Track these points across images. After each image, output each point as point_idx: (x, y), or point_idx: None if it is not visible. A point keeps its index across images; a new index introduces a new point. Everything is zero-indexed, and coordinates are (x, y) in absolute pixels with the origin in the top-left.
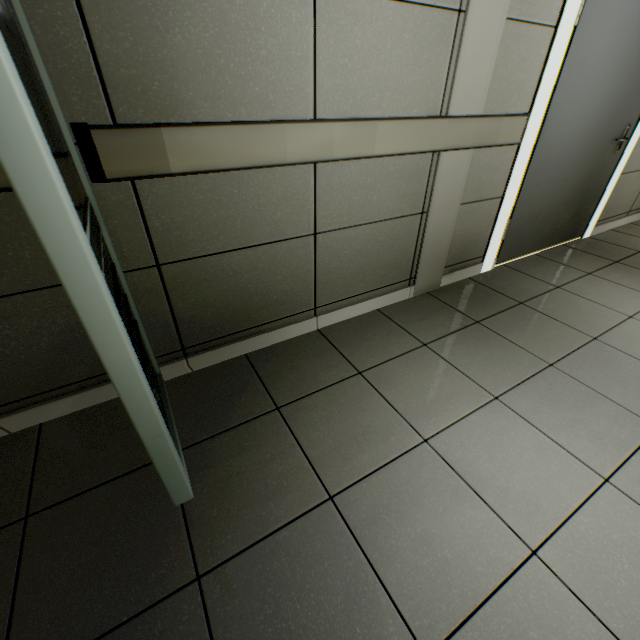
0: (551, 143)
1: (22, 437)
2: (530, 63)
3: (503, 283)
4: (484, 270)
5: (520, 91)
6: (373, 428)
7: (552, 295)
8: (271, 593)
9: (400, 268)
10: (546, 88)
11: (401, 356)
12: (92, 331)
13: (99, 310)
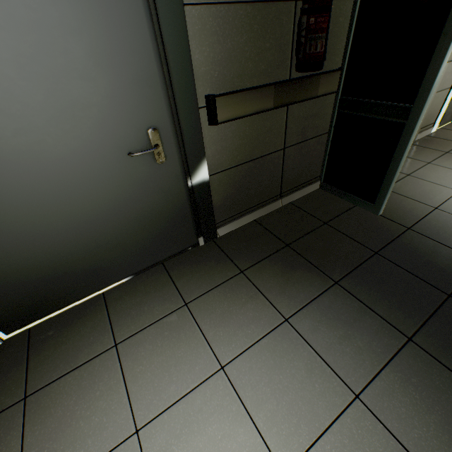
0: None
1: (288, 206)
2: None
3: (447, 136)
4: (432, 131)
5: None
6: (432, 190)
7: None
8: (438, 229)
9: None
10: None
11: (421, 168)
12: (415, 129)
13: (420, 121)
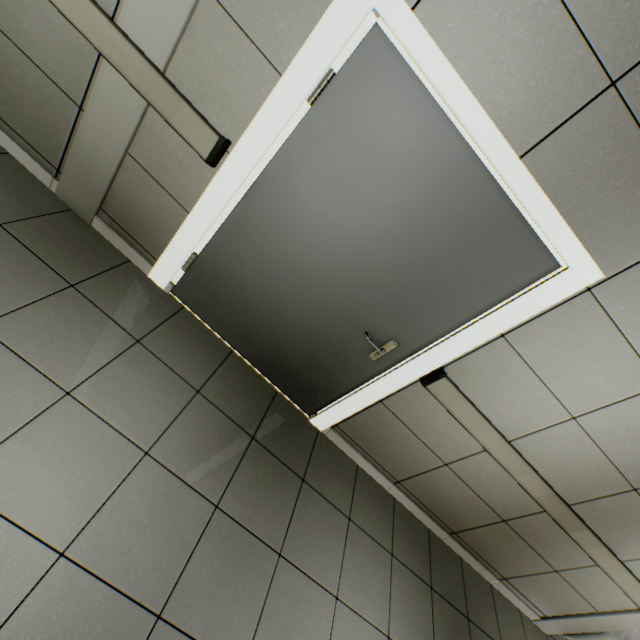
0: (266, 223)
1: None
2: (245, 87)
3: (128, 288)
4: (155, 279)
5: (228, 107)
6: None
7: (110, 326)
8: None
9: (49, 144)
10: (260, 139)
11: None
12: None
13: None
